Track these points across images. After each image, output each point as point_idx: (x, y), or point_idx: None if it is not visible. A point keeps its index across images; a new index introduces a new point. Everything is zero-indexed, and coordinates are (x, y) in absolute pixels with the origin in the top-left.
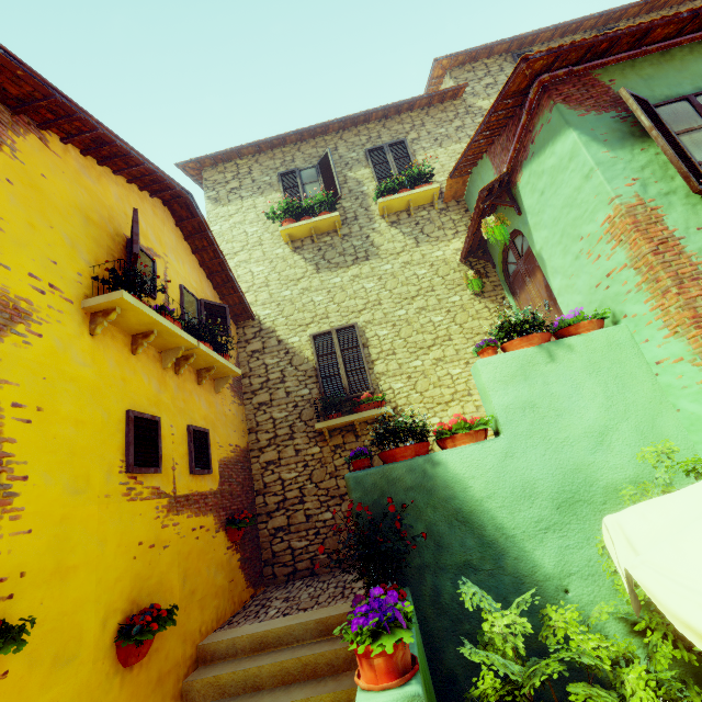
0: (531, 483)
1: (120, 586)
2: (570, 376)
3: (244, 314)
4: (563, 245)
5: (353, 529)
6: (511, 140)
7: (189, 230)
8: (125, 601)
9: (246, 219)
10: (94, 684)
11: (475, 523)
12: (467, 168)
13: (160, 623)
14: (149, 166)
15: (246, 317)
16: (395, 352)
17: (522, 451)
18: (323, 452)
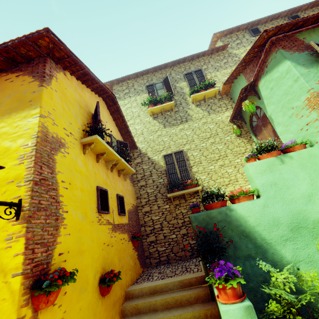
0: (277, 219)
1: (98, 261)
2: (292, 170)
3: (133, 146)
4: (282, 111)
5: (197, 238)
6: (255, 67)
7: (112, 111)
8: (100, 268)
9: (132, 106)
10: (93, 302)
11: (251, 237)
12: (232, 80)
13: (116, 278)
14: (101, 83)
15: (134, 148)
16: (201, 162)
17: (272, 204)
18: (170, 207)
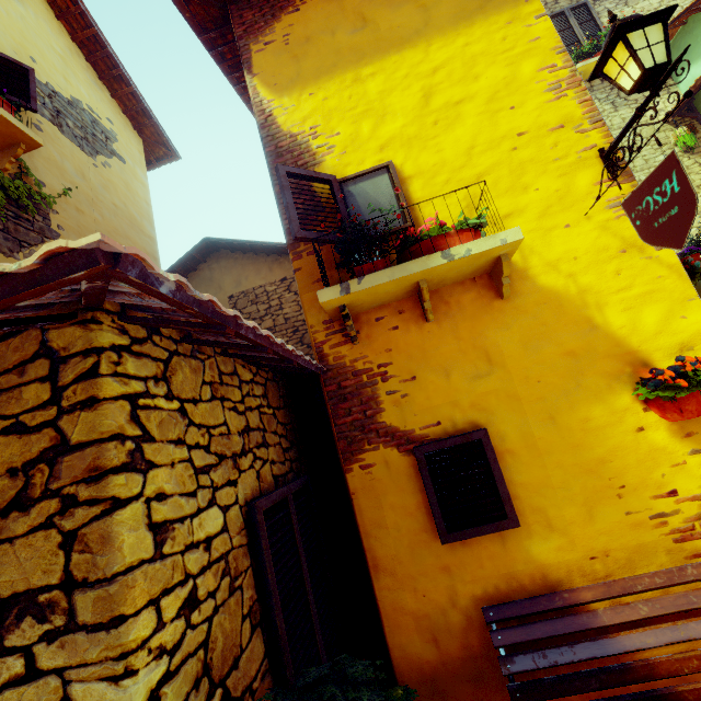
0: None
1: None
2: None
3: None
4: None
5: None
6: None
7: None
8: None
9: None
10: None
11: None
12: (691, 14)
13: None
14: None
15: None
16: None
17: None
18: None
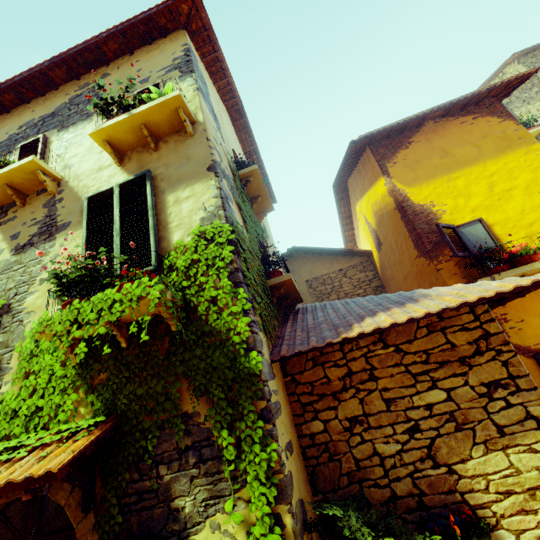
0: None
1: None
2: None
3: None
4: None
5: None
6: None
7: None
8: None
9: None
10: None
11: None
12: None
13: None
14: None
15: None
16: None
17: None
18: None
